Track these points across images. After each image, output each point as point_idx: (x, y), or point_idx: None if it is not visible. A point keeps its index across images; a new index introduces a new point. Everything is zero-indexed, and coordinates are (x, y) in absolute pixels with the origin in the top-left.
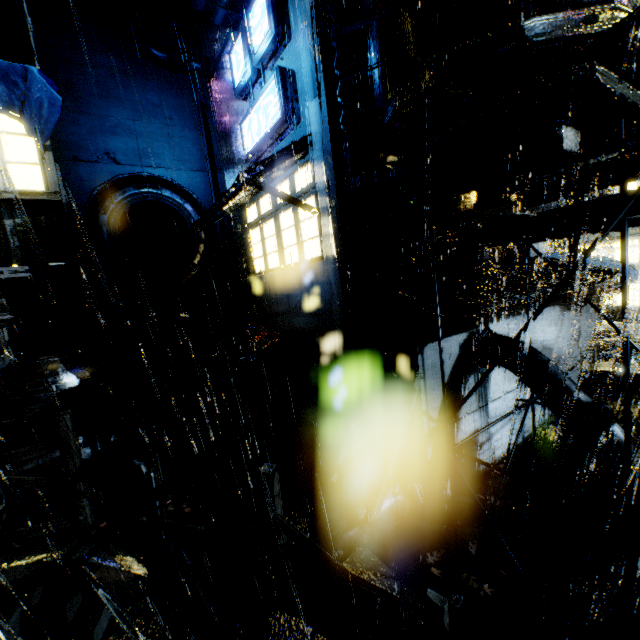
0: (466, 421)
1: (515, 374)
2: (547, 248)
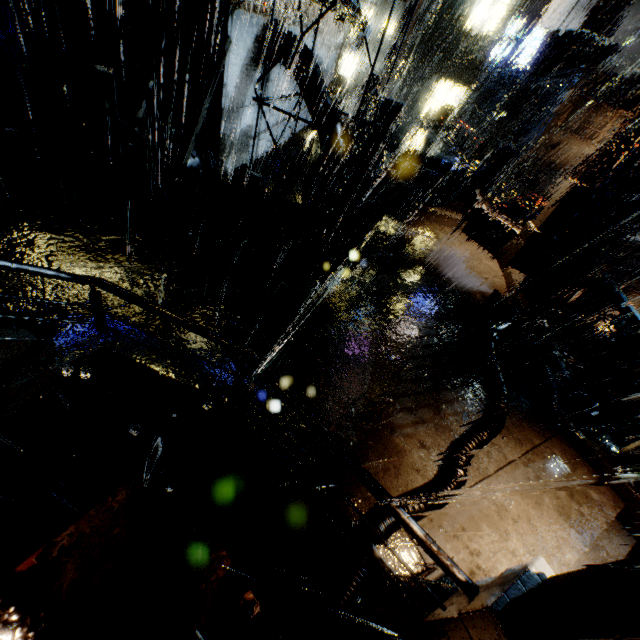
0: (248, 112)
1: (294, 74)
2: None
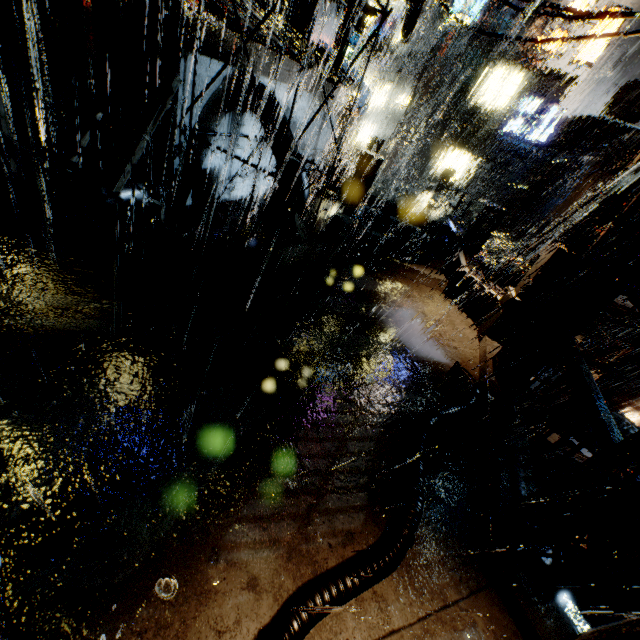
0: (214, 153)
1: (260, 119)
2: (328, 40)
